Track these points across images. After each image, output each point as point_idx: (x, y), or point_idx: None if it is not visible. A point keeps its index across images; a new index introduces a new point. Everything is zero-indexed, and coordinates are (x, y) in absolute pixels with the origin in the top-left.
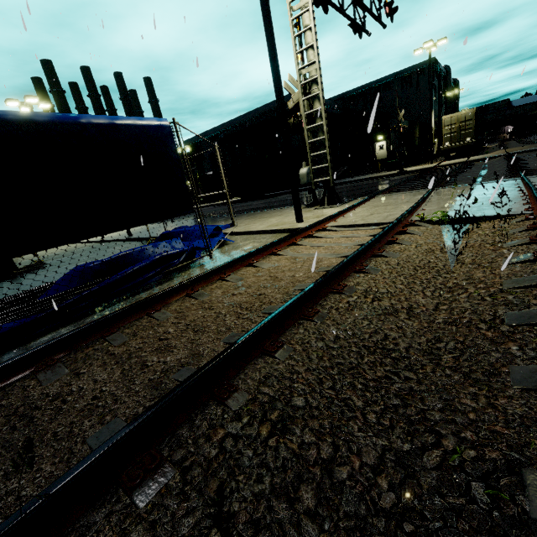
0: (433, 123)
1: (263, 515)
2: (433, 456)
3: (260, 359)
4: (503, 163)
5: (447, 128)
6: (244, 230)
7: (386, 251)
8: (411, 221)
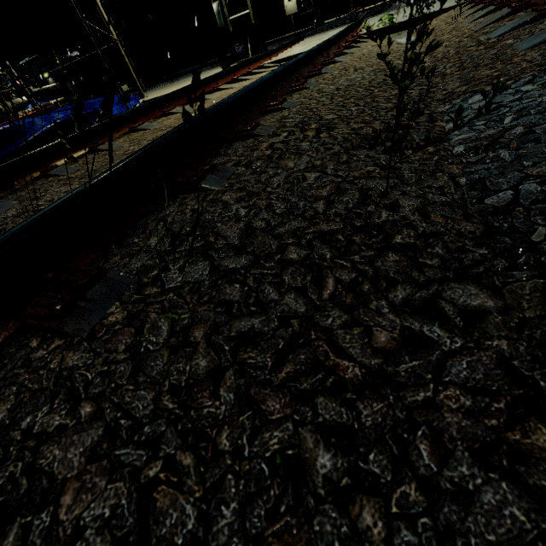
0: None
1: (349, 158)
2: (476, 98)
3: (266, 116)
4: None
5: None
6: (160, 95)
7: (346, 50)
8: (357, 34)
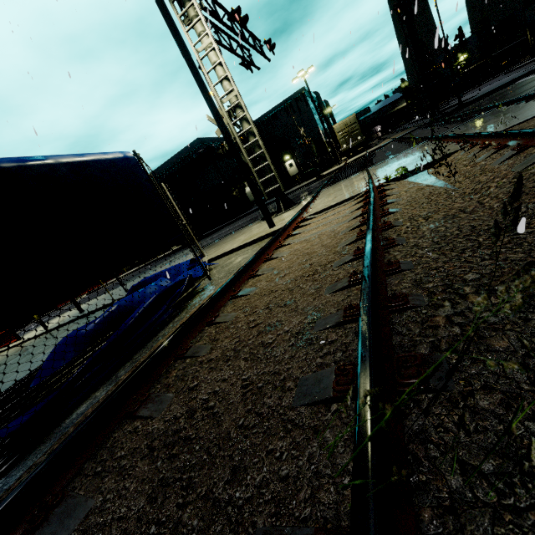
0: (323, 137)
1: None
2: None
3: (389, 279)
4: (397, 144)
5: (340, 134)
6: (220, 253)
7: (388, 200)
8: (379, 184)
